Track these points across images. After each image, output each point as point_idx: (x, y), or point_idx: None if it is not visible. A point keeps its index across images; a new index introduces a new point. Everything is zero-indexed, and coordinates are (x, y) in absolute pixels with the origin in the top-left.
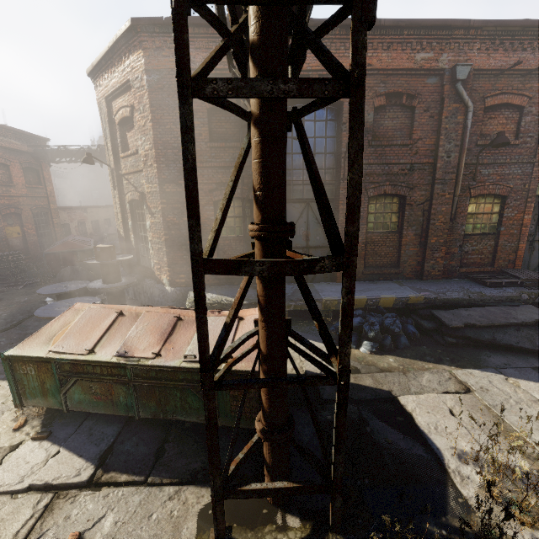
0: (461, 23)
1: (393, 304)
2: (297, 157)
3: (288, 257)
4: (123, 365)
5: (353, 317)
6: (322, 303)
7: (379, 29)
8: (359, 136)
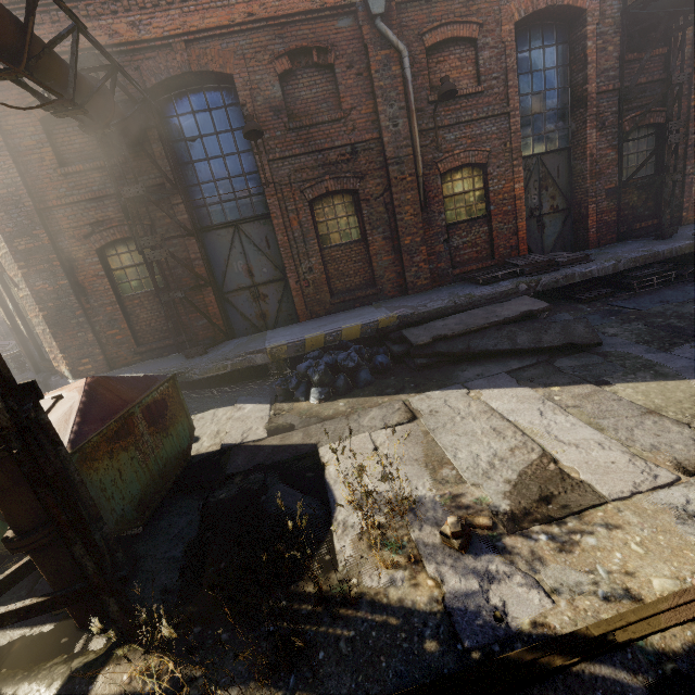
0: None
1: (361, 333)
2: (201, 166)
3: None
4: None
5: None
6: (268, 353)
7: None
8: None
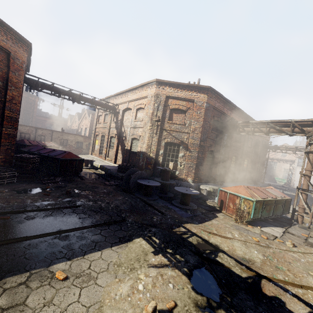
0: (252, 118)
1: None
2: None
3: (303, 174)
4: (275, 200)
5: None
6: None
7: (242, 113)
8: None
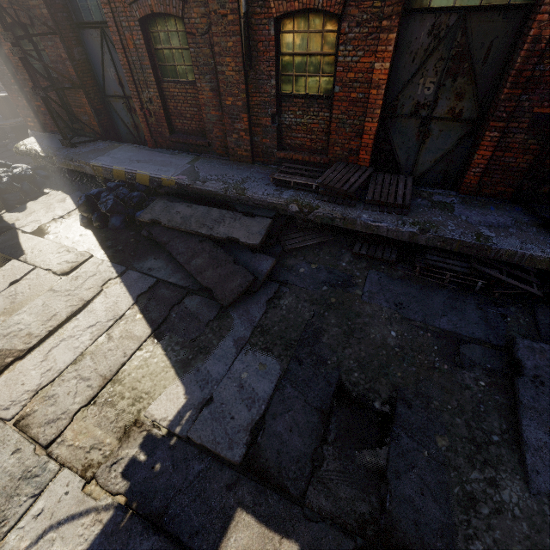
0: None
1: (150, 183)
2: None
3: None
4: None
5: None
6: (92, 168)
7: None
8: None
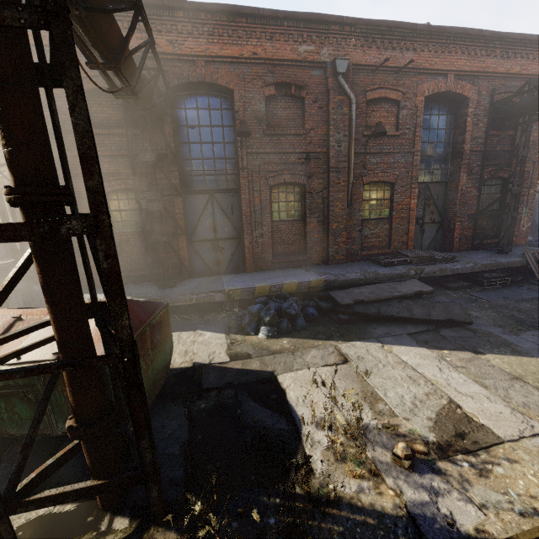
0: (336, 18)
1: (296, 289)
2: (195, 147)
3: None
4: None
5: (121, 285)
6: (226, 294)
7: (260, 19)
8: (74, 75)
